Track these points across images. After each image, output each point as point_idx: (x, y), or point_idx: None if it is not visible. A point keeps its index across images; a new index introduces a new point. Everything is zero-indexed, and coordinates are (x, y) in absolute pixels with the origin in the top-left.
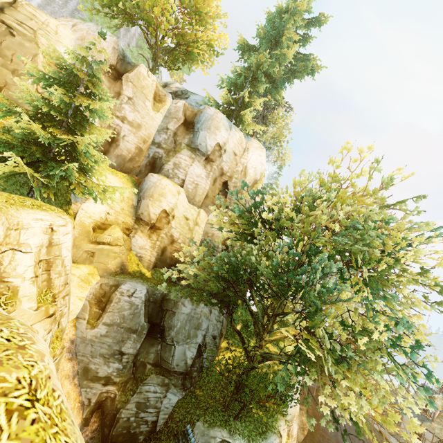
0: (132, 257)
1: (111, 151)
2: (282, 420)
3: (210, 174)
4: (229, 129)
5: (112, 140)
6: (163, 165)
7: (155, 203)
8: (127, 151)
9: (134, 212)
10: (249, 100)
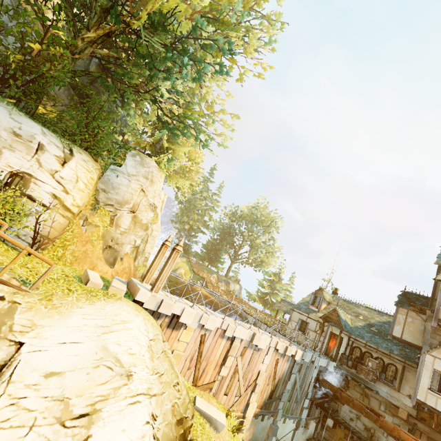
0: None
1: None
2: (88, 157)
3: None
4: None
5: None
6: None
7: None
8: None
9: None
10: None
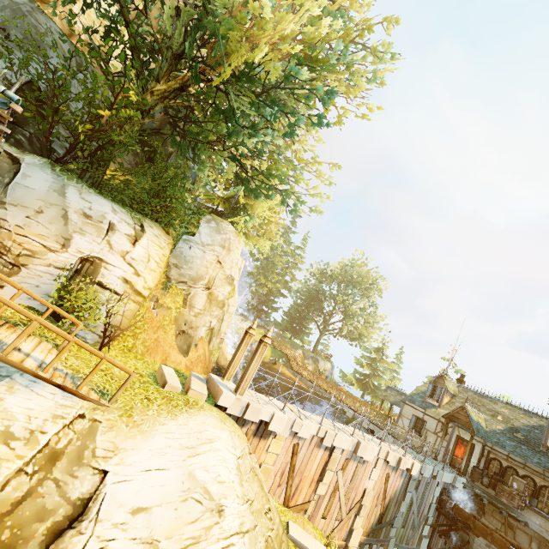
0: None
1: None
2: (160, 230)
3: None
4: None
5: None
6: None
7: None
8: None
9: None
10: None
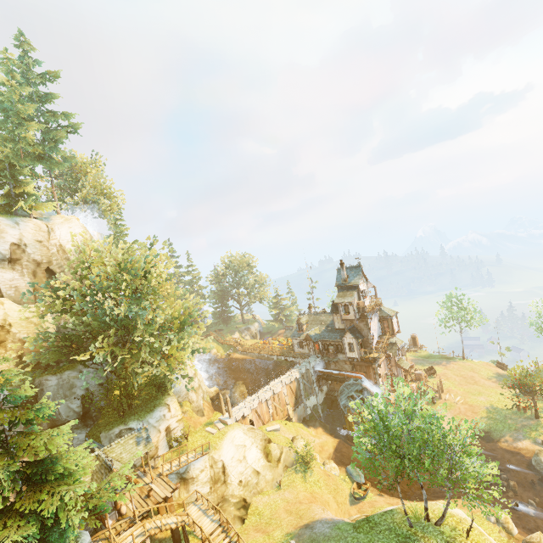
0: None
1: None
2: (169, 397)
3: (23, 272)
4: (16, 225)
5: None
6: None
7: None
8: None
9: None
10: (19, 190)
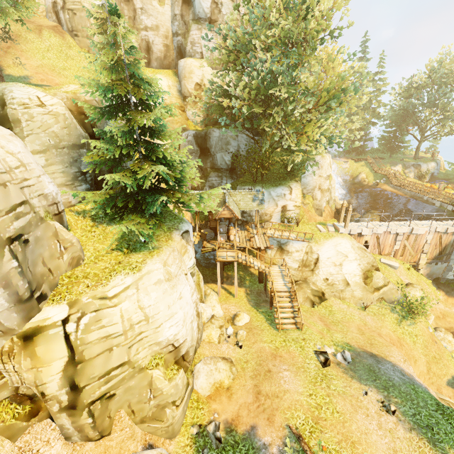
0: (190, 123)
1: (151, 59)
2: (295, 183)
3: (217, 35)
4: None
5: (148, 49)
6: (185, 49)
7: (189, 81)
8: (159, 53)
9: (181, 95)
10: None
